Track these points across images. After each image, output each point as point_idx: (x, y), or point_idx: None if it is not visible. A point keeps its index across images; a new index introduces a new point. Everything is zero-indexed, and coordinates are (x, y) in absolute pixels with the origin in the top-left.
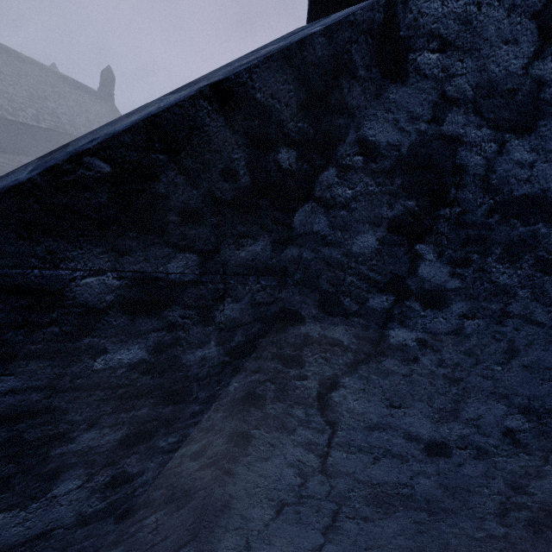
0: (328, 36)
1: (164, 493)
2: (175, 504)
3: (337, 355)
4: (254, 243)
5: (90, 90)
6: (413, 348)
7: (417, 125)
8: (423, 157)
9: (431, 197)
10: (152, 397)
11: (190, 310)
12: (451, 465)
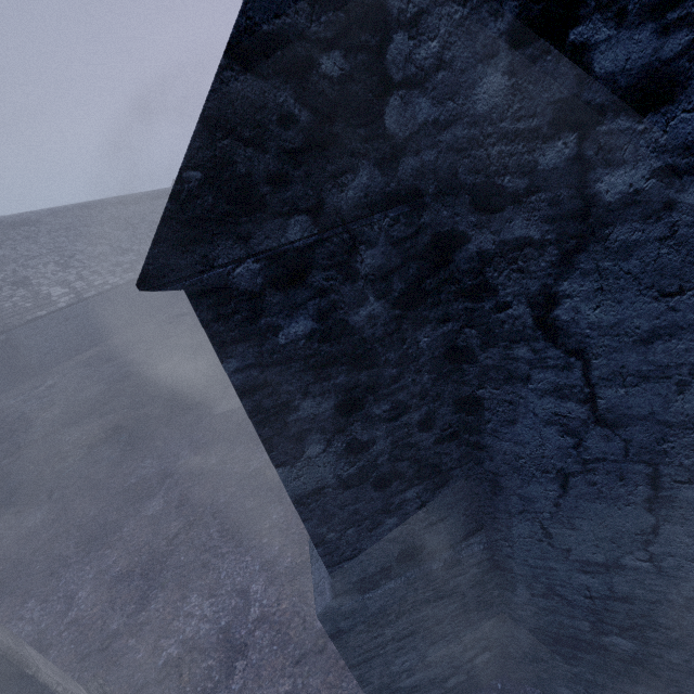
0: None
1: (409, 466)
2: (431, 481)
3: (534, 259)
4: (355, 177)
5: None
6: (653, 189)
7: None
8: None
9: None
10: (341, 364)
11: (329, 271)
12: None
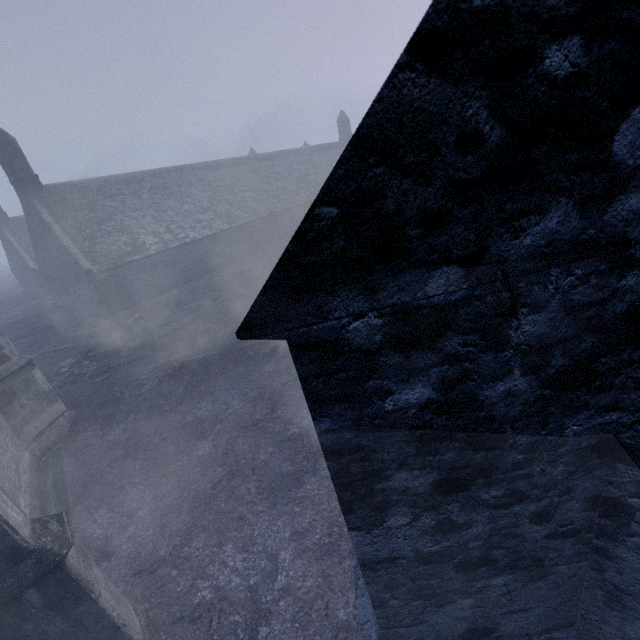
0: None
1: (505, 555)
2: (526, 573)
3: None
4: (541, 219)
5: (334, 145)
6: None
7: None
8: None
9: None
10: (454, 440)
11: (470, 336)
12: None
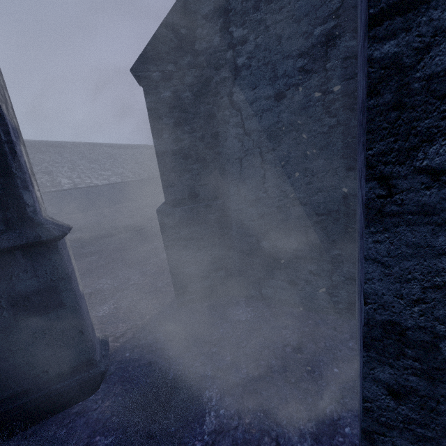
0: (178, 1)
1: (195, 154)
2: (202, 164)
3: (227, 82)
4: (187, 58)
5: None
6: (247, 62)
7: (212, 1)
8: (217, 7)
9: (225, 14)
10: (177, 109)
11: (177, 80)
12: (289, 100)
